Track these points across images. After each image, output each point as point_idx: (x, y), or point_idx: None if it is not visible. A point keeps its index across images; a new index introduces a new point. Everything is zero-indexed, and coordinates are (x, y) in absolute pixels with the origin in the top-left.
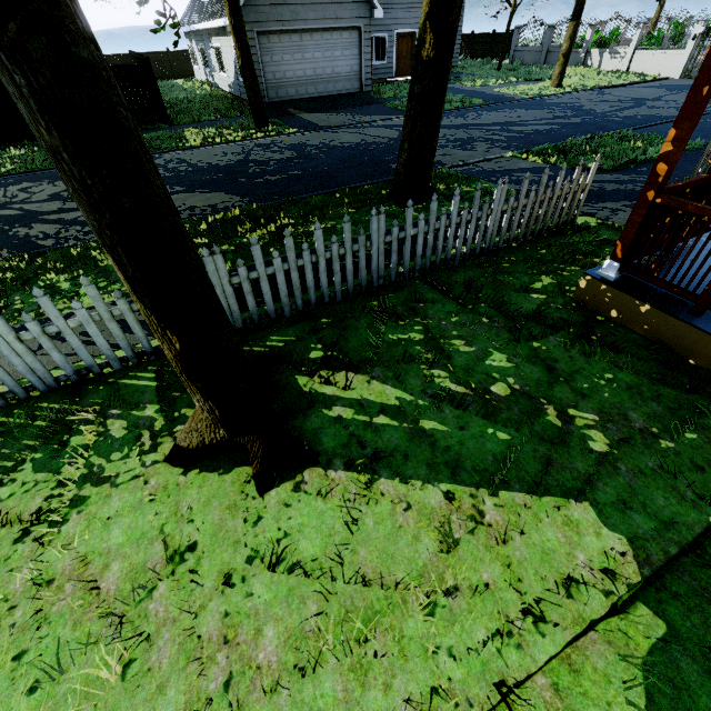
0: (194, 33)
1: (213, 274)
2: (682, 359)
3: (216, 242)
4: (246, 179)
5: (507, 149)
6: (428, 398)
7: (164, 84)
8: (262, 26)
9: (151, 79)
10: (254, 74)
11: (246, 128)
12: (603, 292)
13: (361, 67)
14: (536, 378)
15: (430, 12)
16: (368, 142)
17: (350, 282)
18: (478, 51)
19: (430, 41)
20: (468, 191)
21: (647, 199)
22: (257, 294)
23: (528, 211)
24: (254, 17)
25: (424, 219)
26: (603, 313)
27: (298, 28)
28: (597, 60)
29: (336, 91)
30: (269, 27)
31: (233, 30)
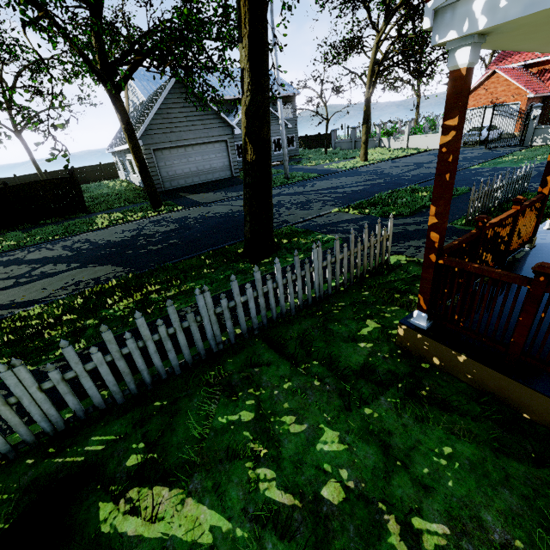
0: (117, 153)
1: (16, 386)
2: (515, 412)
3: (83, 317)
4: (132, 251)
5: (334, 206)
6: (248, 522)
7: (93, 185)
8: (157, 145)
9: (74, 185)
10: (149, 175)
11: (144, 210)
12: (421, 340)
13: (230, 162)
14: (371, 465)
15: (247, 132)
16: (234, 211)
17: (187, 355)
18: (312, 145)
19: (251, 150)
20: (305, 243)
21: (431, 260)
22: (99, 376)
23: (346, 262)
24: (151, 141)
25: (269, 272)
26: (427, 360)
27: (182, 144)
28: (387, 143)
29: (214, 178)
30: (162, 145)
31: (132, 150)
